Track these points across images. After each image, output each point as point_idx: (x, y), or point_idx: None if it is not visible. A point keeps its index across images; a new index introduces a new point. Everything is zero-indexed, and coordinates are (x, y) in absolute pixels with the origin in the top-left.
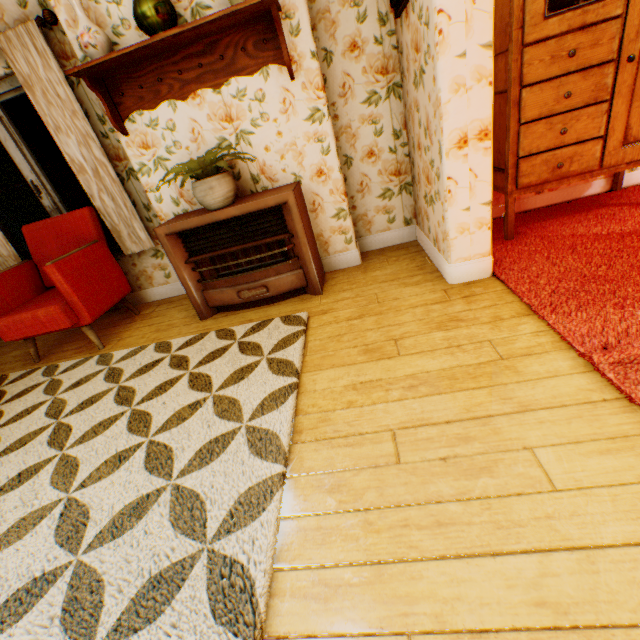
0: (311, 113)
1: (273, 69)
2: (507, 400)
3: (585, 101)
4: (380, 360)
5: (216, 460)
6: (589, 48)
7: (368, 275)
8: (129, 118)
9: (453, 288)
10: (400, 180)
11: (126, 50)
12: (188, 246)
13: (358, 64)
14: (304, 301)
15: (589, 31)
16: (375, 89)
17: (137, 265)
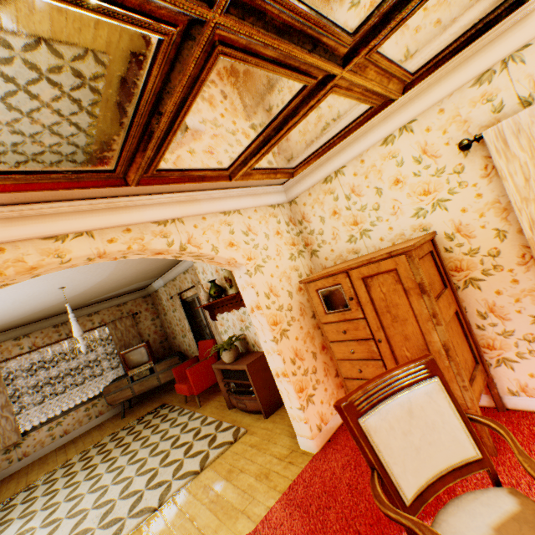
0: None
1: None
2: (215, 532)
3: (366, 356)
4: (225, 478)
5: (157, 489)
6: (354, 329)
7: None
8: (217, 315)
9: (296, 451)
10: None
11: (206, 304)
12: (223, 373)
13: None
14: (258, 419)
15: (350, 322)
16: None
17: None
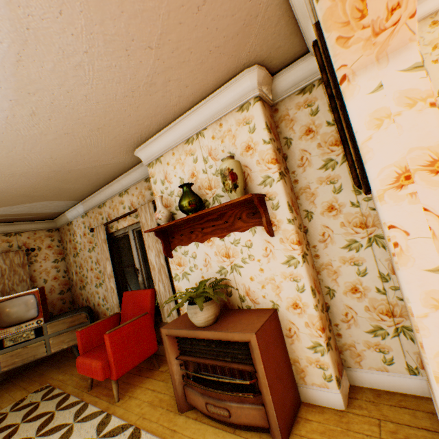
0: (287, 258)
1: (258, 228)
2: None
3: None
4: None
5: None
6: None
7: None
8: (175, 248)
9: None
10: (394, 320)
11: (170, 223)
12: (180, 345)
13: (336, 219)
14: None
15: None
16: (354, 238)
17: None
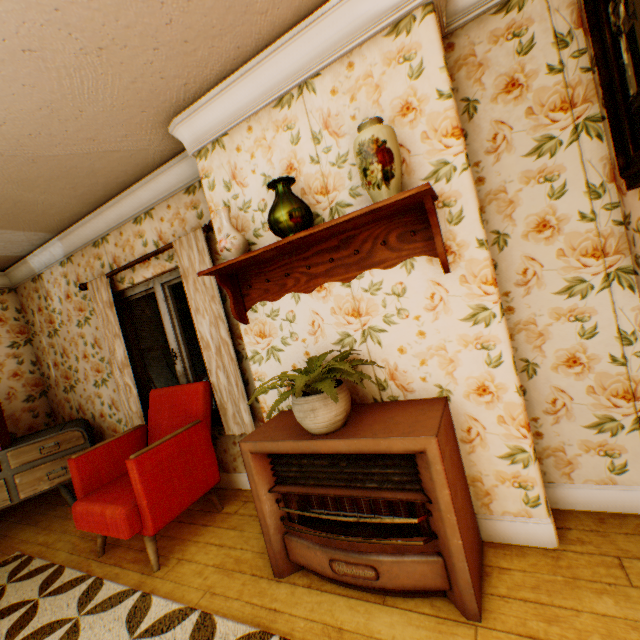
0: (472, 311)
1: (420, 260)
2: None
3: None
4: None
5: None
6: None
7: (583, 601)
8: (252, 307)
9: None
10: (635, 406)
11: (252, 253)
12: (276, 468)
13: (549, 245)
14: (441, 624)
15: None
16: (580, 275)
17: (237, 443)
